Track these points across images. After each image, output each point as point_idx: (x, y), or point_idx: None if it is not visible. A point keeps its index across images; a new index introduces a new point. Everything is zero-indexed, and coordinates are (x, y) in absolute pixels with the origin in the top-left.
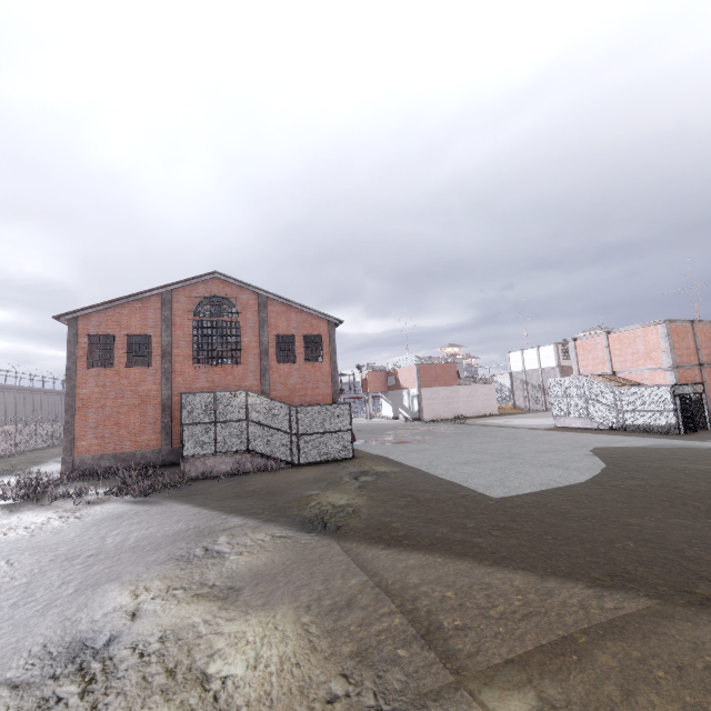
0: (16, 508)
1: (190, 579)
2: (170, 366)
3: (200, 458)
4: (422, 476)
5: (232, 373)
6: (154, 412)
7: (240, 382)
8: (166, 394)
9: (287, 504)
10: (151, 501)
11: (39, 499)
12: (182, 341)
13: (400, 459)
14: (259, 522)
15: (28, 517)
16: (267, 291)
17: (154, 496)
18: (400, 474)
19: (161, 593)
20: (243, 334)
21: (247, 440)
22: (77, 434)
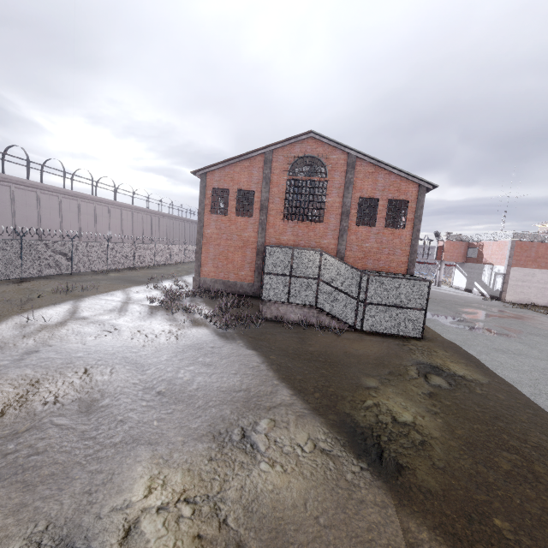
0: (155, 311)
1: (208, 488)
2: (265, 218)
3: (275, 304)
4: (528, 408)
5: (314, 230)
6: (251, 255)
7: (319, 239)
8: (260, 242)
9: (339, 392)
10: (229, 336)
11: (169, 307)
12: (277, 197)
13: (484, 360)
14: (305, 409)
15: (155, 322)
16: (357, 151)
17: (234, 330)
18: (489, 392)
19: (170, 505)
20: (328, 195)
21: (315, 297)
22: (202, 262)
